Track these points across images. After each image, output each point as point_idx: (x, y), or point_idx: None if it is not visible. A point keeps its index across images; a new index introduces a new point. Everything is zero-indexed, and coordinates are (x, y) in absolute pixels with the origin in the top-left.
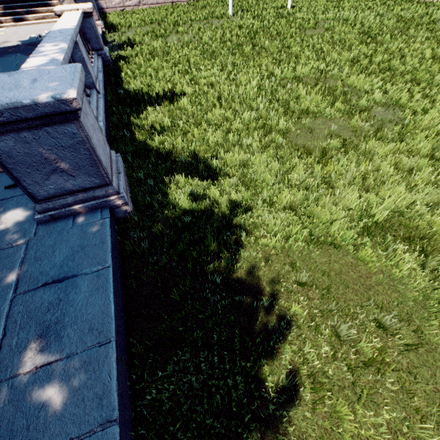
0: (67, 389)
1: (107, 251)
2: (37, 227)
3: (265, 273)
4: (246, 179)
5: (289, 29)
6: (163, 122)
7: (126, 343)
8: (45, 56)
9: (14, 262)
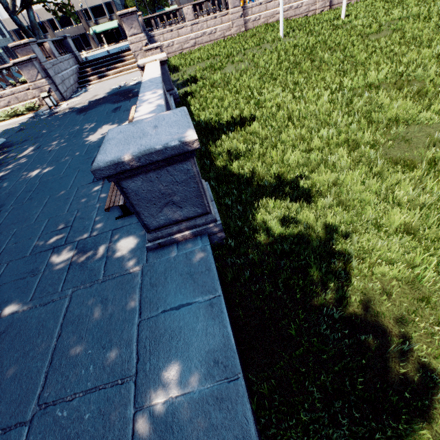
0: (205, 426)
1: (215, 279)
2: (147, 254)
3: (388, 308)
4: (342, 200)
5: (349, 38)
6: (237, 148)
7: (245, 379)
8: (149, 104)
9: (134, 288)
